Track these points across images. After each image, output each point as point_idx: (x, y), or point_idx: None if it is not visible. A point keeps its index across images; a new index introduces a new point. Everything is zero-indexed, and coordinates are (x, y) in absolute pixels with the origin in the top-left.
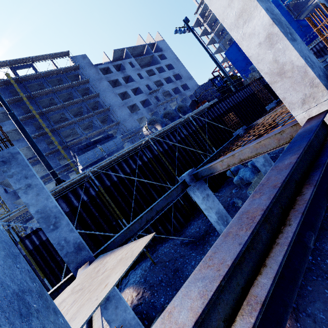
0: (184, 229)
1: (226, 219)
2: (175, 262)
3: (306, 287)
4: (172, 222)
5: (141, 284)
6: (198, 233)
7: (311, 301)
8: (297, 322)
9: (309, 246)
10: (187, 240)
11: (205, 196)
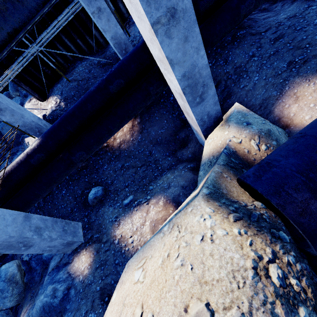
0: (108, 47)
1: (125, 47)
2: (87, 82)
3: (155, 117)
4: (93, 36)
5: (58, 96)
6: (116, 55)
7: (153, 125)
8: (140, 134)
9: (152, 94)
10: (105, 61)
11: (96, 11)
